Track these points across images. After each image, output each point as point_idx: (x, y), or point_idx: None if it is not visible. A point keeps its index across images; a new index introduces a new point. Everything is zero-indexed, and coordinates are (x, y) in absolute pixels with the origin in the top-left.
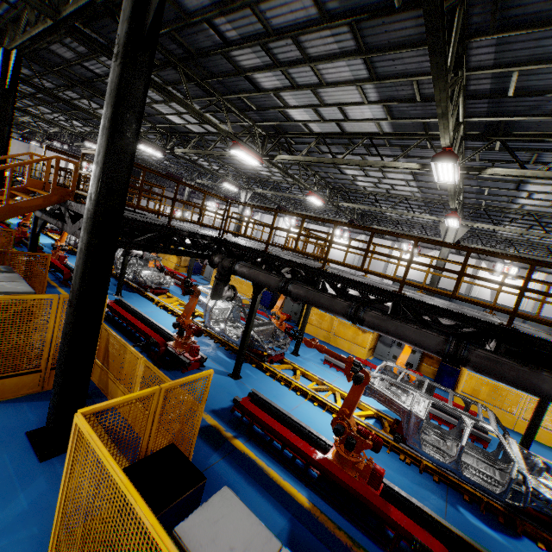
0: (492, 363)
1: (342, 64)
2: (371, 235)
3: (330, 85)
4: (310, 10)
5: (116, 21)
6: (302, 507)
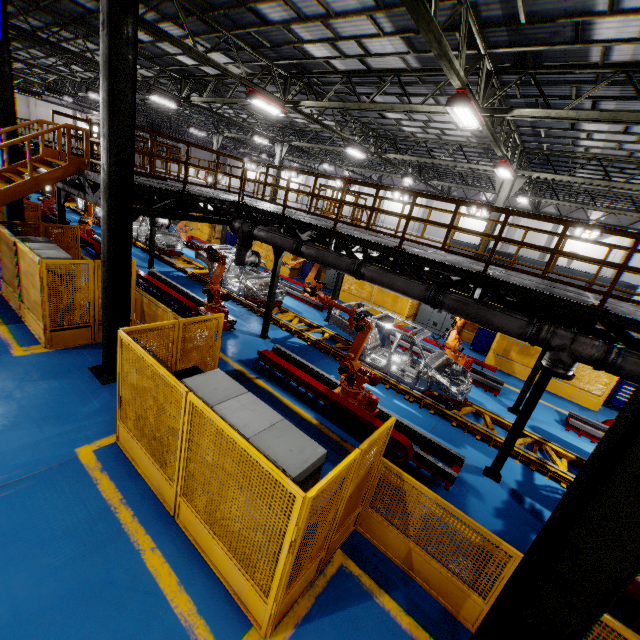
0: (460, 304)
1: None
2: (376, 192)
3: (339, 17)
4: None
5: None
6: (305, 420)
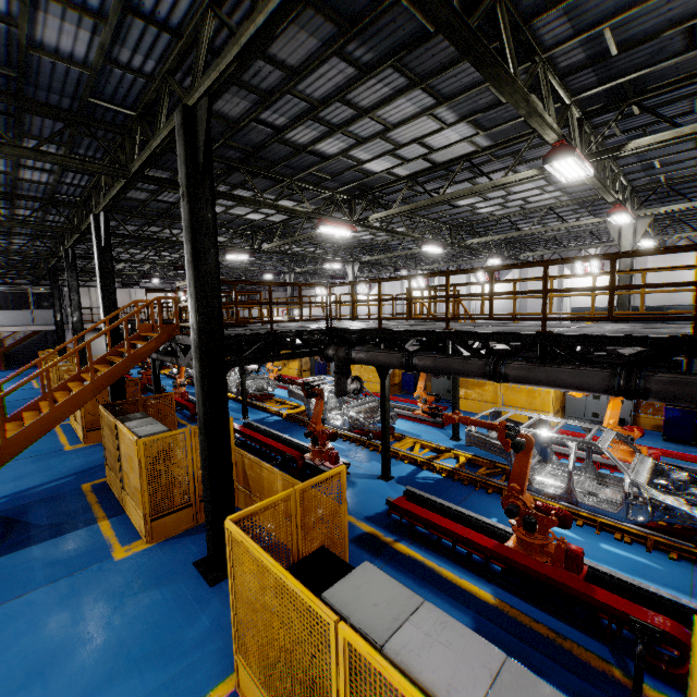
0: (678, 386)
1: (401, 101)
2: (490, 275)
3: (398, 126)
4: (346, 70)
5: (175, 153)
6: (486, 604)
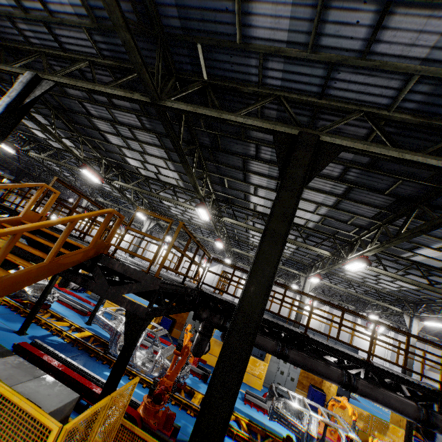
0: None
1: (322, 195)
2: (343, 312)
3: (302, 199)
4: (334, 172)
5: None
6: None
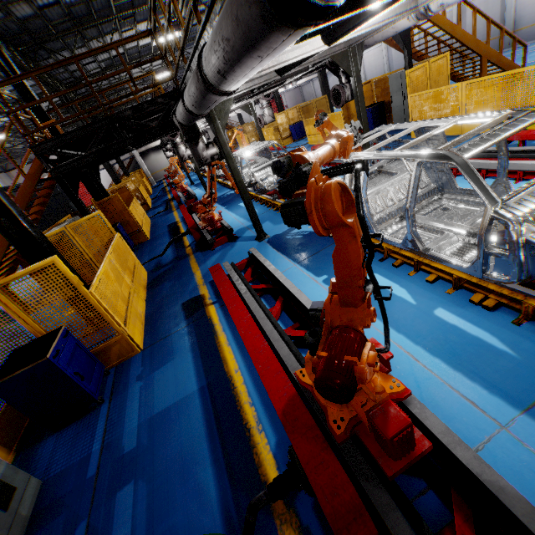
0: None
1: None
2: None
3: None
4: None
5: None
6: (224, 376)
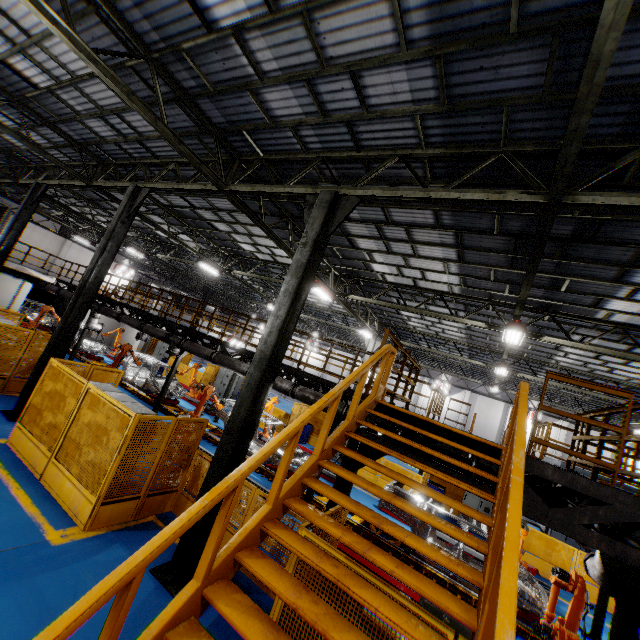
0: None
1: None
2: None
3: None
4: None
5: None
6: None
